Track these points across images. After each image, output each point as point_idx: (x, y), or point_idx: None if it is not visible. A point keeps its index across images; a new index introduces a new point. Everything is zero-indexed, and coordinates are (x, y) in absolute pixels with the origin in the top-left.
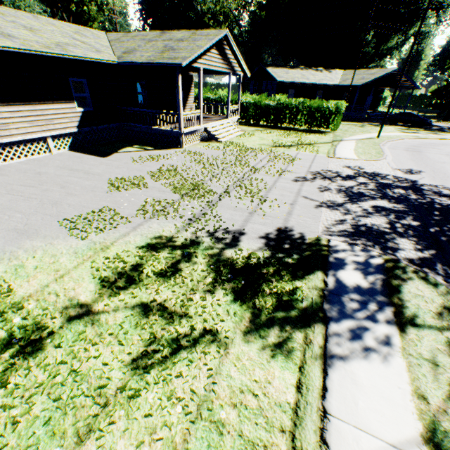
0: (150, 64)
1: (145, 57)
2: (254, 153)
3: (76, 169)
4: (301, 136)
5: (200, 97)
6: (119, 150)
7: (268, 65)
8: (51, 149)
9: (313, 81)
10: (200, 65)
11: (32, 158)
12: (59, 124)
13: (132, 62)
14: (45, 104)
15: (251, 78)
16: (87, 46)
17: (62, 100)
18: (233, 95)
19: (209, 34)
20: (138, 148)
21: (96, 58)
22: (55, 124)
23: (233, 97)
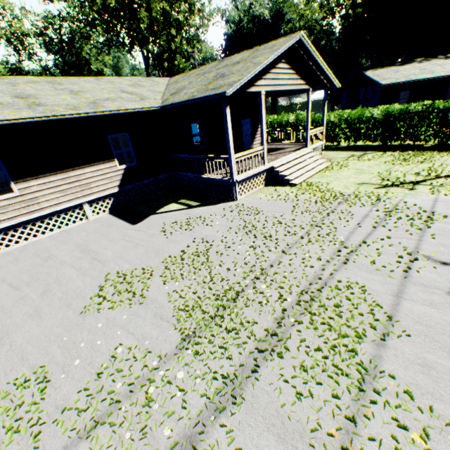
0: (190, 101)
1: (188, 94)
2: (346, 205)
3: (89, 250)
4: (432, 159)
5: (261, 129)
6: (159, 210)
7: (367, 68)
8: (88, 215)
9: (441, 74)
10: (261, 88)
11: (66, 228)
12: (97, 186)
13: (173, 104)
14: (80, 168)
15: (343, 89)
16: (132, 96)
17: (100, 161)
18: (317, 115)
19: (274, 45)
20: (181, 204)
21: (131, 108)
22: (92, 188)
23: (317, 116)
